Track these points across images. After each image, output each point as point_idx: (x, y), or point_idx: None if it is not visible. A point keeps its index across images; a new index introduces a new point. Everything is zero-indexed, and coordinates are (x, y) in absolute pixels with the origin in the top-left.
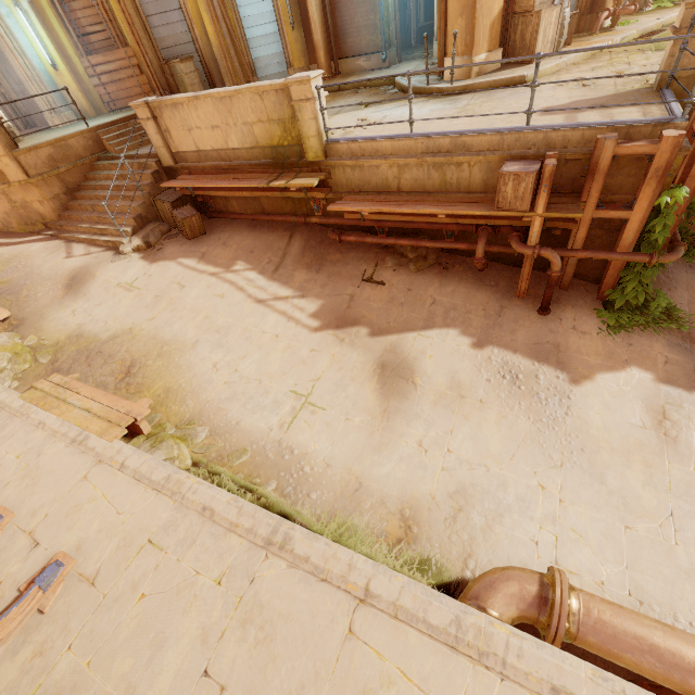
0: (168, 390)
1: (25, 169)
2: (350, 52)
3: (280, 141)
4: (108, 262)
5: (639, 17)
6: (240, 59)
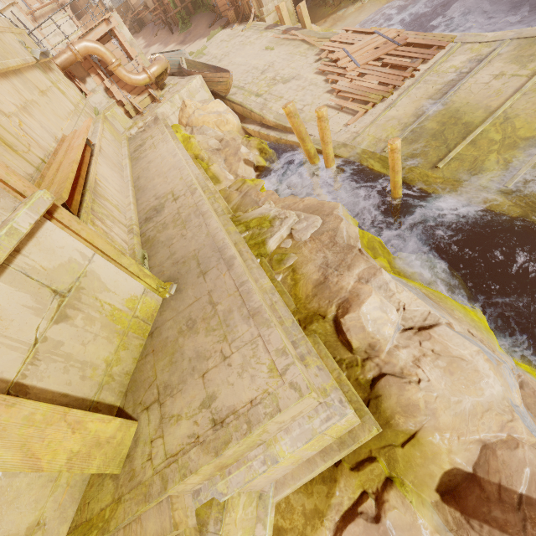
0: None
1: None
2: None
3: None
4: None
5: None
6: None
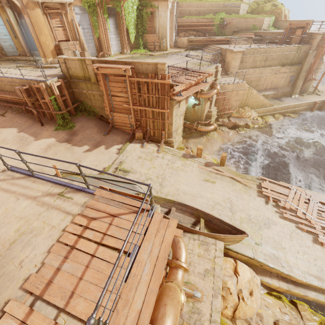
0: None
1: None
2: (36, 49)
3: None
4: None
5: (119, 55)
6: None
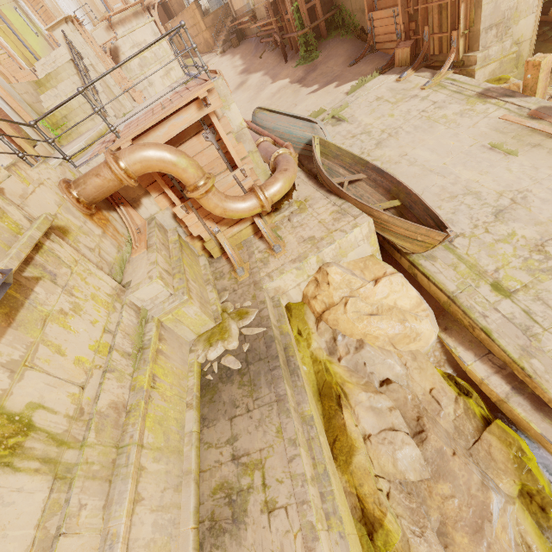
0: None
1: (206, 25)
2: None
3: (247, 1)
4: (213, 58)
5: None
6: None
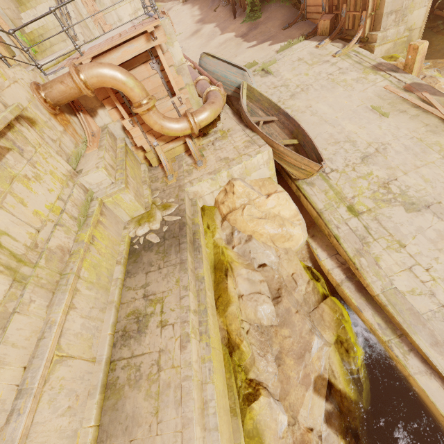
0: None
1: None
2: None
3: None
4: (176, 5)
5: None
6: None
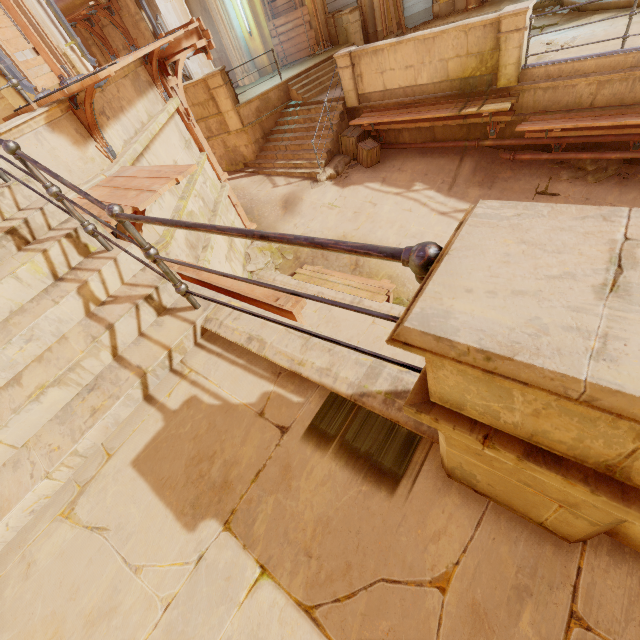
0: (391, 277)
1: (241, 120)
2: None
3: (472, 73)
4: (308, 188)
5: None
6: (393, 2)
